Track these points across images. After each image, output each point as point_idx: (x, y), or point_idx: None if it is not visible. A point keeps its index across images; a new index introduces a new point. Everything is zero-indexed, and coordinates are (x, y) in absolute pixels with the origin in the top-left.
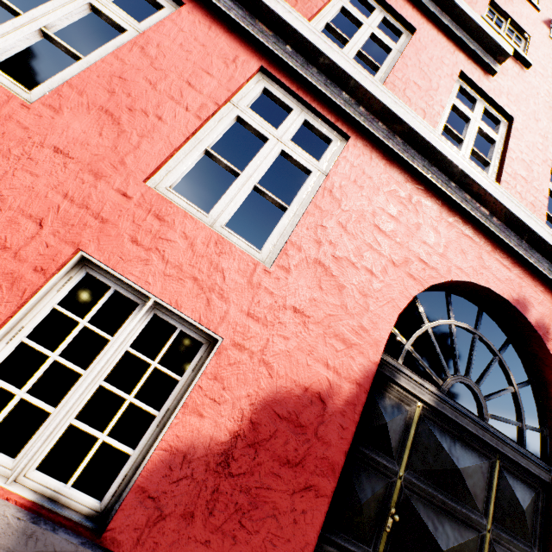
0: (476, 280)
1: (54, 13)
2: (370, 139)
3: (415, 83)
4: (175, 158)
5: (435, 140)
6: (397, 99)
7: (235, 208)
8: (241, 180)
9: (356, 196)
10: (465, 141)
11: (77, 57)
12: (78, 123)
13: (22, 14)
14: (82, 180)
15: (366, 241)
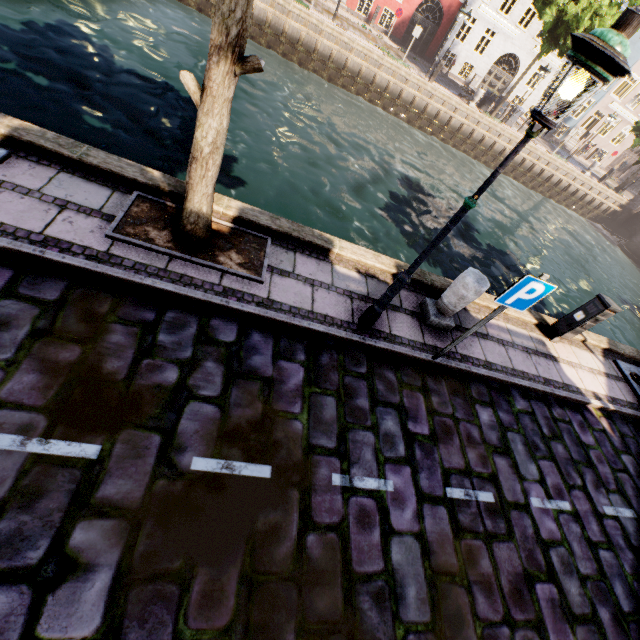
0: None
1: None
2: None
3: None
4: None
5: None
6: None
7: None
8: None
9: None
10: None
11: None
12: None
13: None
14: None
15: None
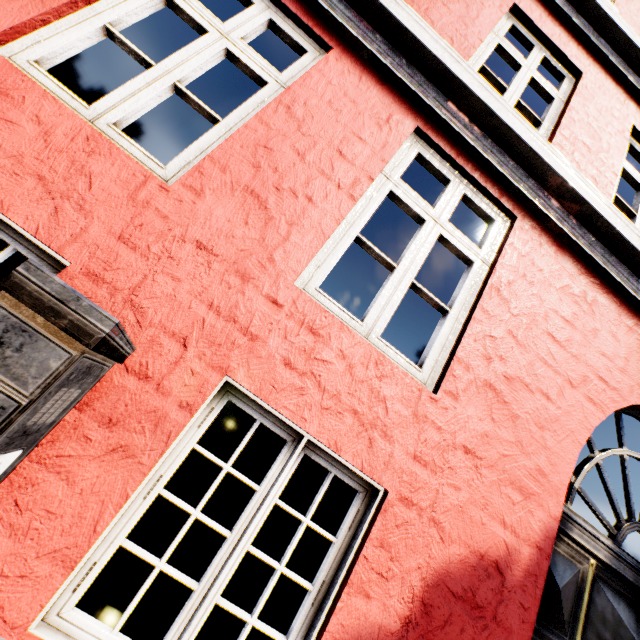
0: None
1: (189, 62)
2: (539, 219)
3: (584, 143)
4: (324, 248)
5: (621, 225)
6: (578, 173)
7: (391, 313)
8: (396, 276)
9: (526, 295)
10: (638, 217)
11: (213, 118)
12: (221, 209)
13: (154, 65)
14: (228, 284)
15: (540, 354)
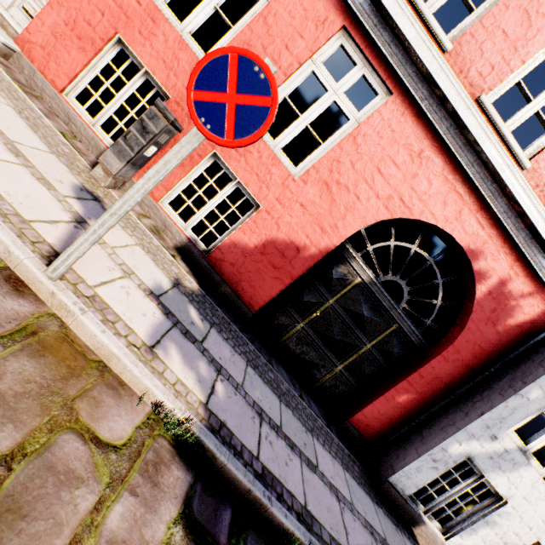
0: (442, 226)
1: None
2: (410, 97)
3: (503, 32)
4: None
5: (463, 108)
6: (445, 65)
7: (290, 139)
8: (299, 121)
9: (373, 144)
10: (533, 103)
11: (229, 26)
12: None
13: None
14: None
15: (365, 177)
